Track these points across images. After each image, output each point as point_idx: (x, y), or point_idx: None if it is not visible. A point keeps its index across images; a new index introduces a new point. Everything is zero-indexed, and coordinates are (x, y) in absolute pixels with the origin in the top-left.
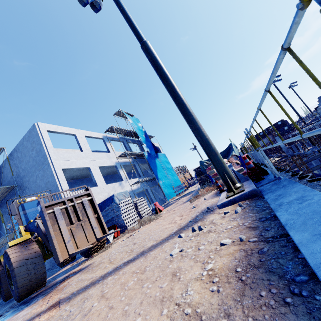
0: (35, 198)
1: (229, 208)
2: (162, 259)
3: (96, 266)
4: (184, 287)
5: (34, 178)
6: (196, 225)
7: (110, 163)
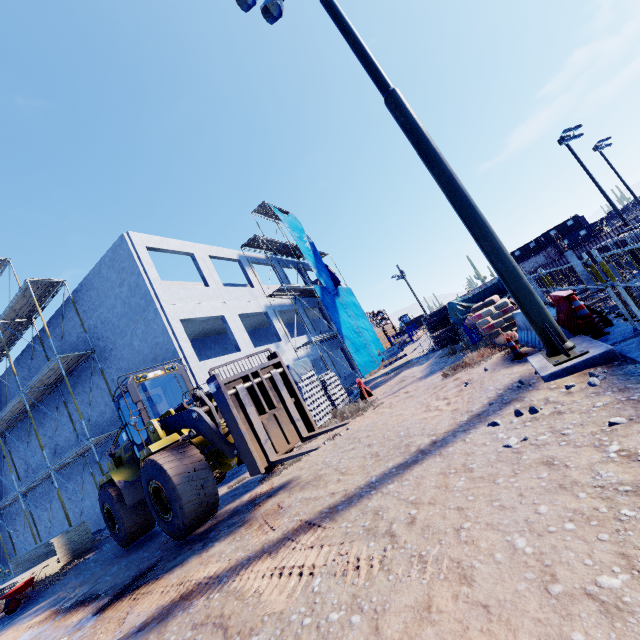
0: (161, 372)
1: (569, 381)
2: (490, 452)
3: (315, 480)
4: (589, 471)
5: (127, 338)
6: (512, 408)
7: (256, 307)
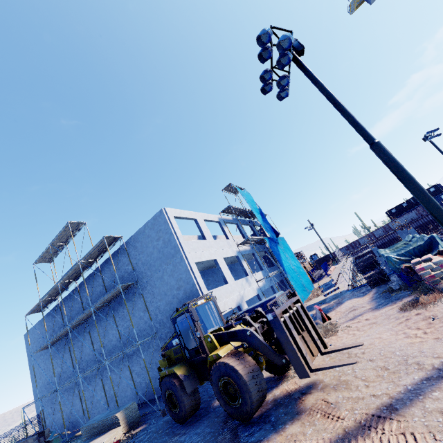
0: (204, 301)
1: None
2: None
3: (342, 383)
4: None
5: (159, 274)
6: None
7: (232, 252)
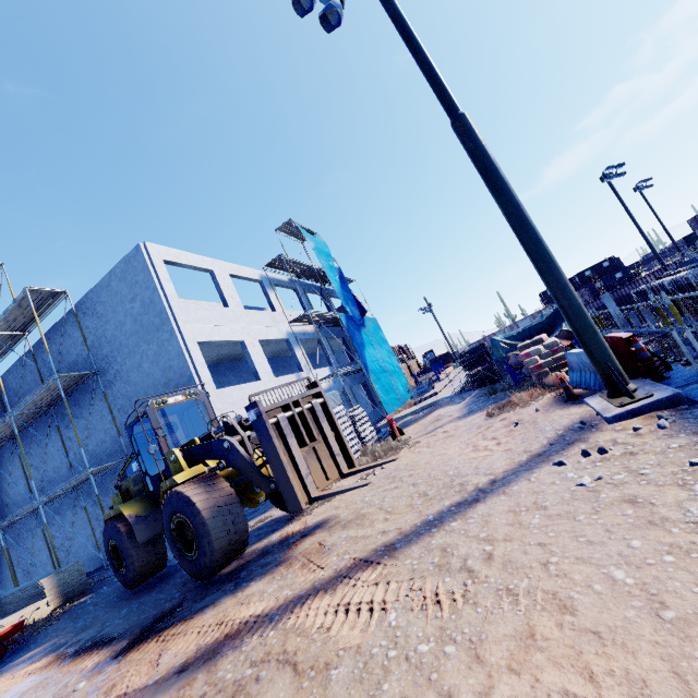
0: (182, 398)
1: (636, 423)
2: (562, 491)
3: (358, 519)
4: (678, 508)
5: (136, 359)
6: (577, 448)
7: (277, 333)
